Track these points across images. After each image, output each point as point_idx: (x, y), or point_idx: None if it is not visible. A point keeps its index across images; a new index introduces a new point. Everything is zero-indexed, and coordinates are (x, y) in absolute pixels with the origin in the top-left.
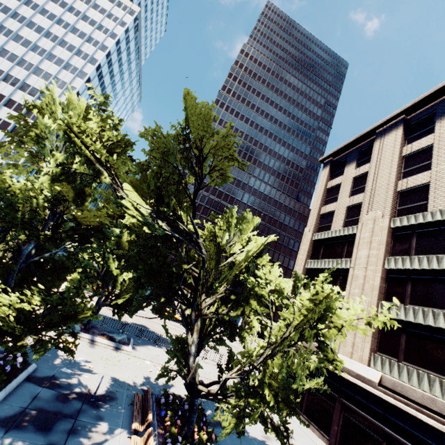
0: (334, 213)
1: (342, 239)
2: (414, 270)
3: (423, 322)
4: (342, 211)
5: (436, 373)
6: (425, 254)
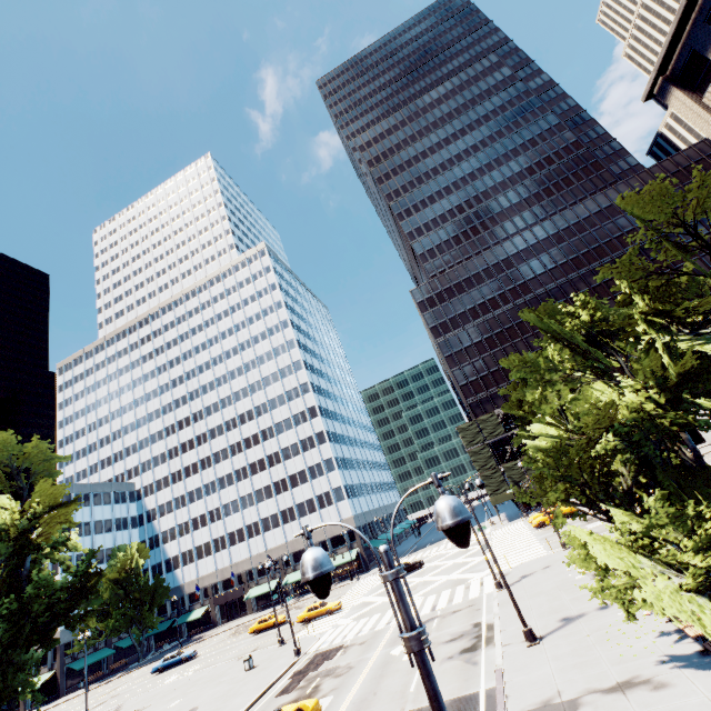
0: None
1: None
2: None
3: None
4: None
5: None
6: None
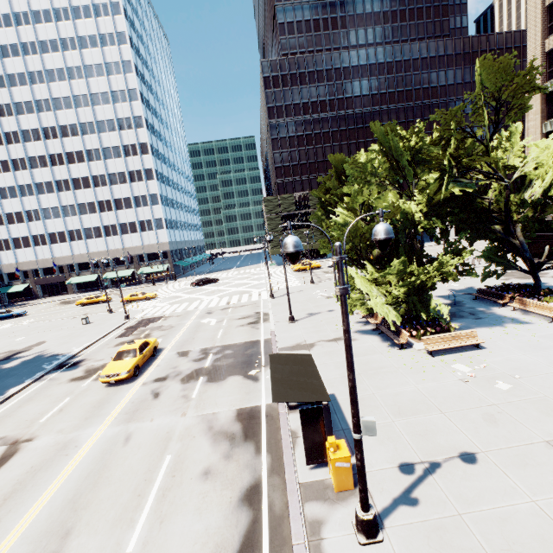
0: None
1: None
2: None
3: None
4: None
5: None
6: None
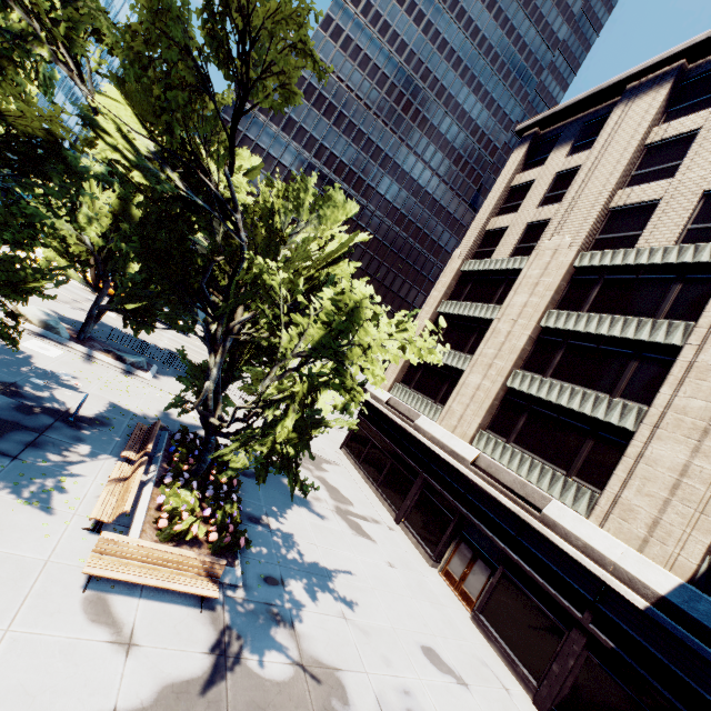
0: (506, 231)
1: (502, 275)
2: (575, 333)
3: (554, 401)
4: (518, 230)
5: (543, 459)
6: (600, 312)
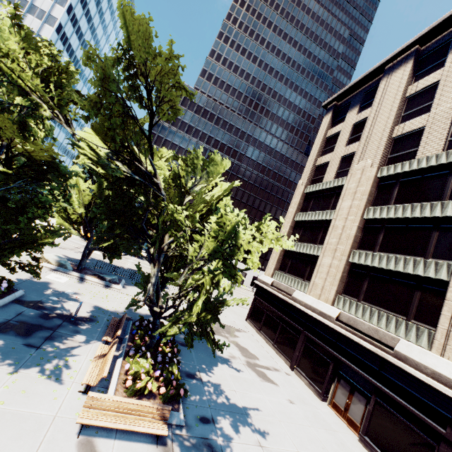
0: (329, 164)
1: (331, 191)
2: (389, 220)
3: (385, 267)
4: (336, 162)
5: (386, 309)
6: (403, 203)
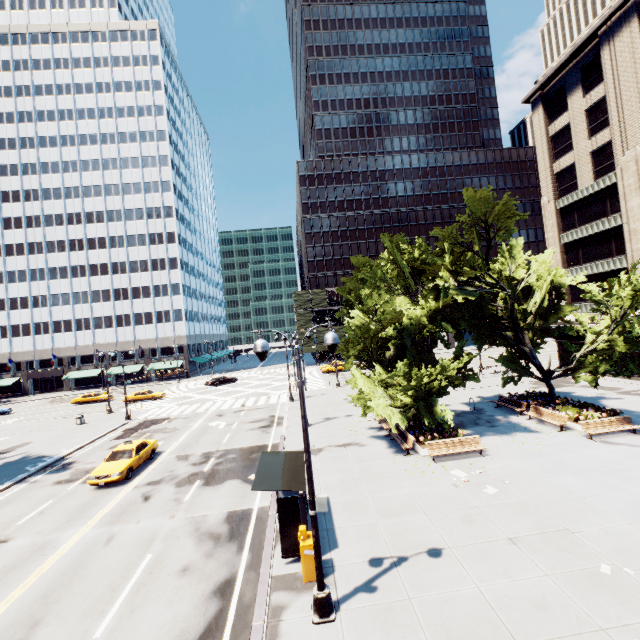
0: (575, 166)
1: (599, 195)
2: None
3: None
4: (586, 161)
5: None
6: None
